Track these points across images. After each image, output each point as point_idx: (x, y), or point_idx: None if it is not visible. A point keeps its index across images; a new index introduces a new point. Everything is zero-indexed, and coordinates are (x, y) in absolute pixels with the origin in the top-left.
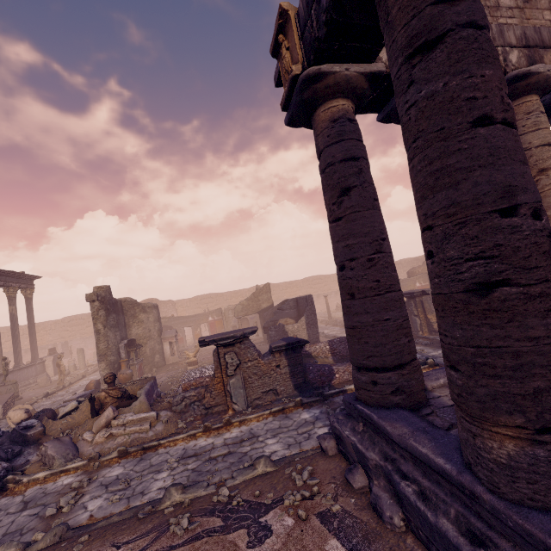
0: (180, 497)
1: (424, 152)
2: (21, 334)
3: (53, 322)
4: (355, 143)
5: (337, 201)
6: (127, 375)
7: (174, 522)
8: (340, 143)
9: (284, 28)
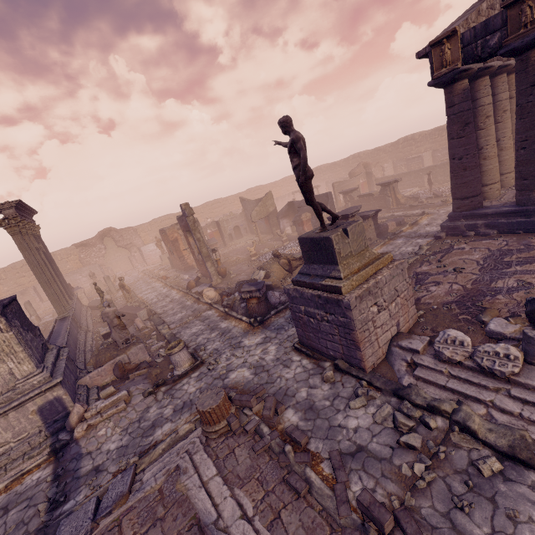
0: (411, 260)
1: (531, 118)
2: None
3: (1, 271)
4: (471, 102)
5: (462, 129)
6: (225, 269)
7: (427, 259)
8: (467, 102)
9: (449, 37)
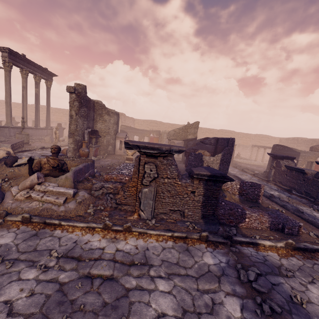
0: None
1: None
2: (51, 112)
3: (67, 110)
4: None
5: None
6: (85, 152)
7: None
8: None
9: None
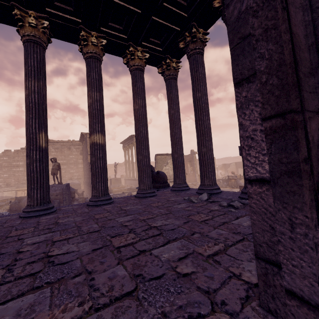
0: None
1: None
2: None
3: None
4: None
5: None
6: None
7: None
8: None
9: None
